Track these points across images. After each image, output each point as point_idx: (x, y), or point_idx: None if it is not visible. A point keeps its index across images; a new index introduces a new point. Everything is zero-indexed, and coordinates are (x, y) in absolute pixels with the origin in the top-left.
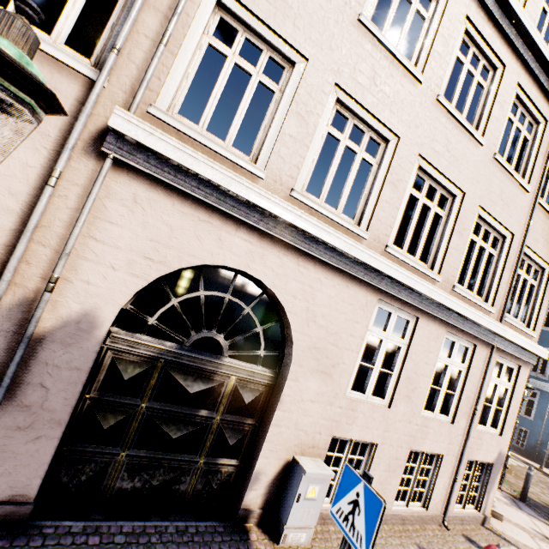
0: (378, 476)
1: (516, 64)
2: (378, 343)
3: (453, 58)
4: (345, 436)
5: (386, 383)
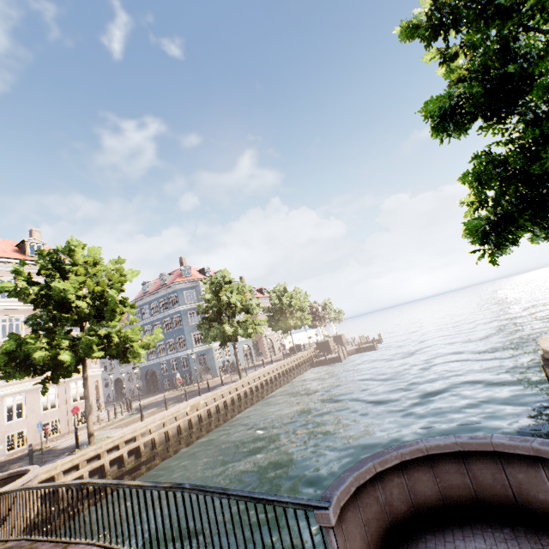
0: (32, 435)
1: (29, 311)
2: (13, 406)
3: (0, 327)
4: (11, 432)
5: (23, 413)
